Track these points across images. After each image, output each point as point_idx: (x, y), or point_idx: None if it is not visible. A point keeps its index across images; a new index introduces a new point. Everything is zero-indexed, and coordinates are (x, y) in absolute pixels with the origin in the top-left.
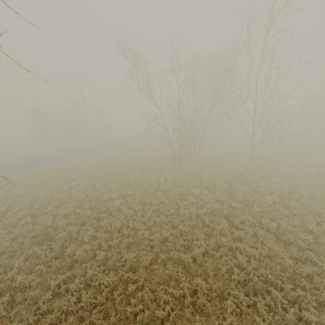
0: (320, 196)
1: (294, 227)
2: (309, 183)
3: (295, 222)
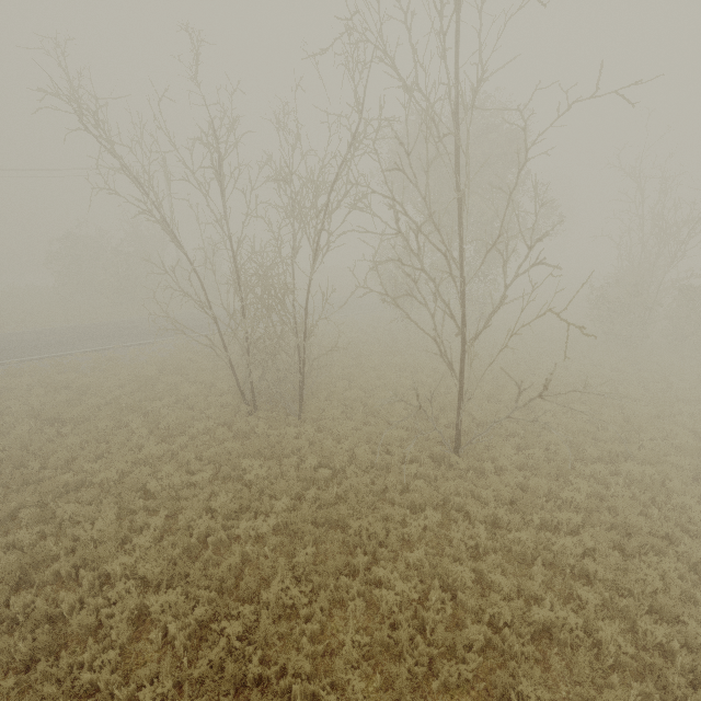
0: None
1: None
2: (607, 638)
3: None
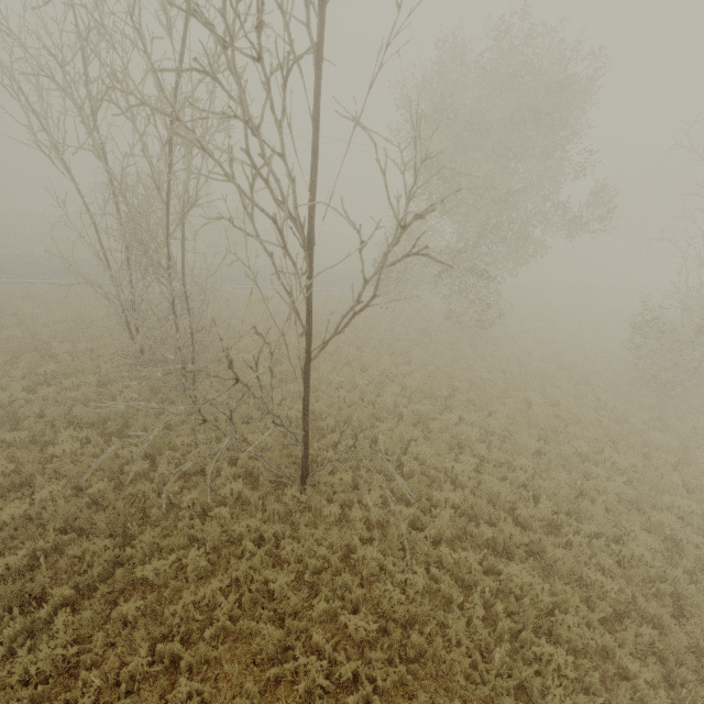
0: None
1: None
2: None
3: None
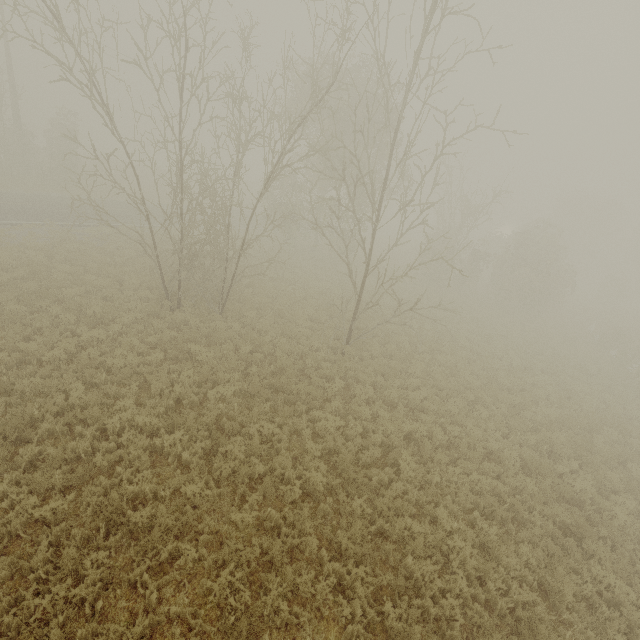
0: (441, 479)
1: (314, 594)
2: (436, 435)
3: (315, 588)
